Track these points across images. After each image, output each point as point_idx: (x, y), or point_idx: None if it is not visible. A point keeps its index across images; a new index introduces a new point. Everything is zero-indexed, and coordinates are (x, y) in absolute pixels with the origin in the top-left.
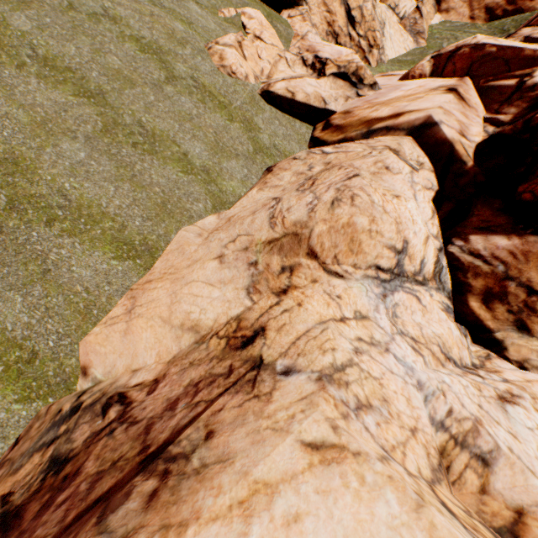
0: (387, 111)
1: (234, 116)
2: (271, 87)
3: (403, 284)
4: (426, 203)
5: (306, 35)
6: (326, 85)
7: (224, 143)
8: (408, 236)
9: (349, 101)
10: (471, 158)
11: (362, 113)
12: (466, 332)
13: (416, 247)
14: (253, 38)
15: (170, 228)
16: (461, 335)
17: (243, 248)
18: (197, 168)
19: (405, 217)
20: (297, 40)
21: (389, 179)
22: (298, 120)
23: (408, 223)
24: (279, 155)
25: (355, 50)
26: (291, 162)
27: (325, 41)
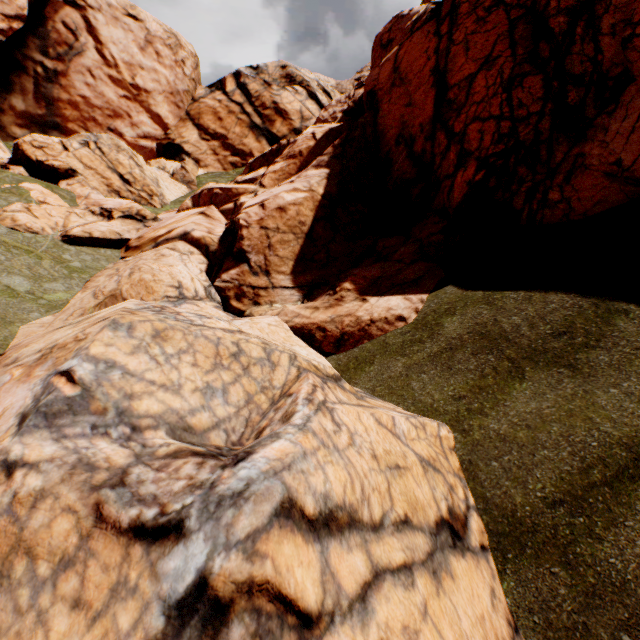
0: (165, 230)
1: (42, 255)
2: (70, 232)
3: (186, 301)
4: (195, 267)
5: (89, 196)
6: (118, 224)
7: (41, 273)
8: (181, 279)
9: (141, 231)
10: (217, 243)
11: (150, 235)
12: (237, 317)
13: (188, 284)
14: (39, 203)
15: (13, 329)
16: (228, 316)
17: (80, 315)
18: (22, 291)
19: (175, 272)
20: (82, 200)
21: (166, 260)
22: (103, 250)
23: (177, 274)
24: (94, 273)
25: (139, 200)
26: (103, 271)
27: (110, 197)
